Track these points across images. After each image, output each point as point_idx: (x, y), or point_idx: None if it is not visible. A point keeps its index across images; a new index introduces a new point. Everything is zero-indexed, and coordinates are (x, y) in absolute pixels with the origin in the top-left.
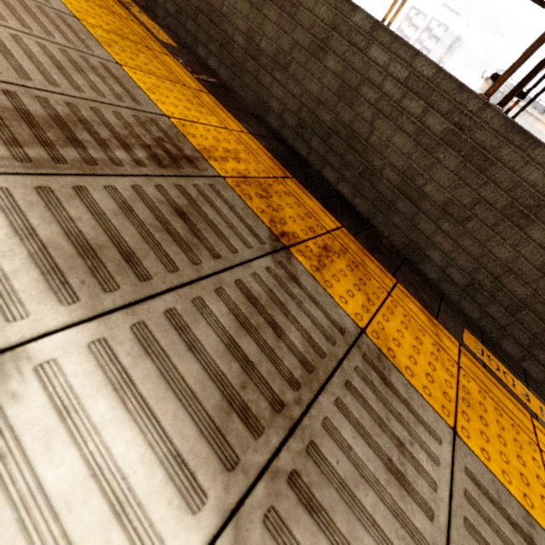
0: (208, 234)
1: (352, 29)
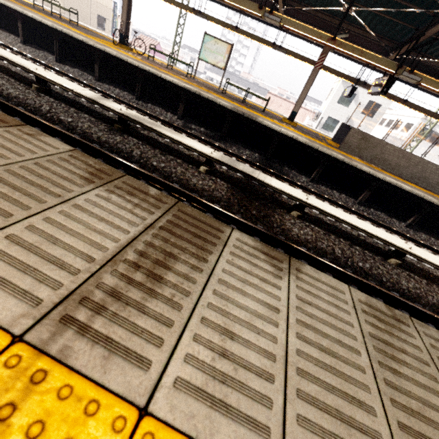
0: None
1: (424, 162)
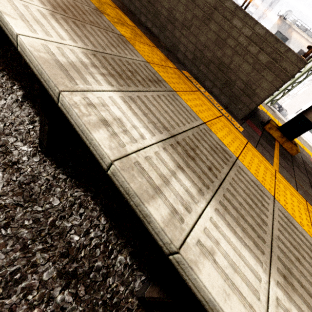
0: None
1: None
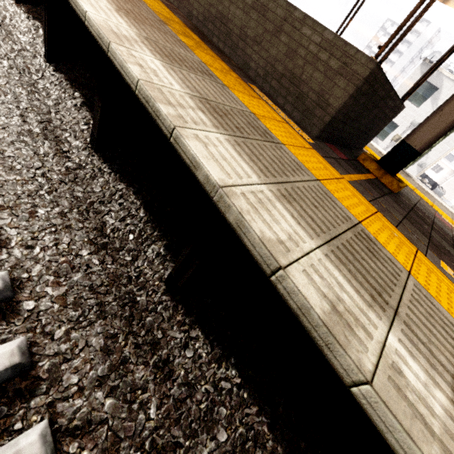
0: (135, 5)
1: None
